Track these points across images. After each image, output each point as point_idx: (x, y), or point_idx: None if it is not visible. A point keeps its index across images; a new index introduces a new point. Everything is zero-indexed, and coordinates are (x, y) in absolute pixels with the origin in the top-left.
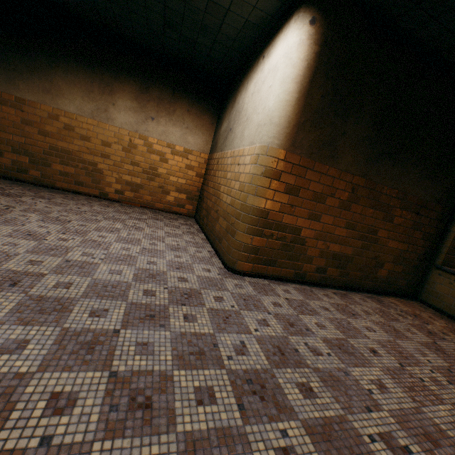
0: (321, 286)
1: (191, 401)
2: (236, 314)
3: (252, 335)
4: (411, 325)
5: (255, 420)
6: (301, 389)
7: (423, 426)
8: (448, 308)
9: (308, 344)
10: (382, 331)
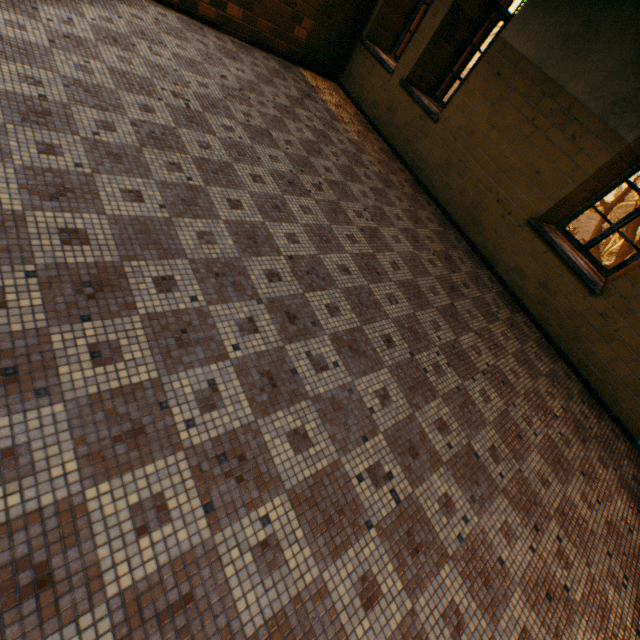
0: (222, 31)
1: (1, 24)
2: (73, 3)
3: (87, 22)
4: (295, 88)
5: (64, 52)
6: (121, 59)
7: (216, 104)
8: (354, 92)
9: (153, 49)
10: (253, 77)
